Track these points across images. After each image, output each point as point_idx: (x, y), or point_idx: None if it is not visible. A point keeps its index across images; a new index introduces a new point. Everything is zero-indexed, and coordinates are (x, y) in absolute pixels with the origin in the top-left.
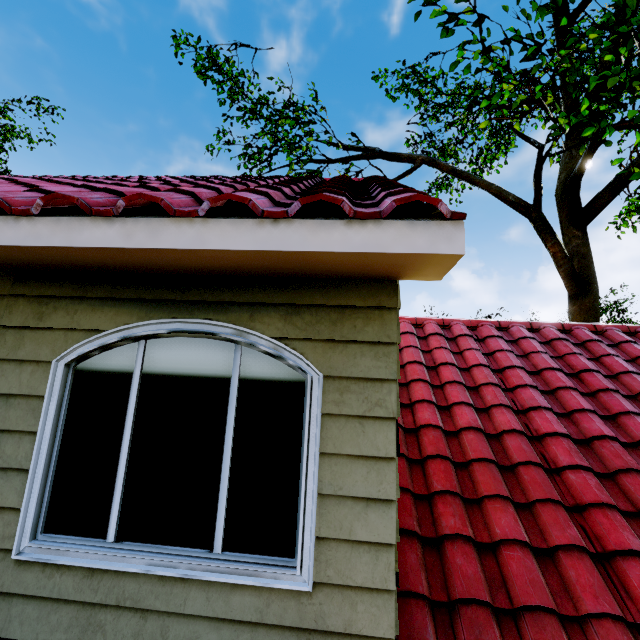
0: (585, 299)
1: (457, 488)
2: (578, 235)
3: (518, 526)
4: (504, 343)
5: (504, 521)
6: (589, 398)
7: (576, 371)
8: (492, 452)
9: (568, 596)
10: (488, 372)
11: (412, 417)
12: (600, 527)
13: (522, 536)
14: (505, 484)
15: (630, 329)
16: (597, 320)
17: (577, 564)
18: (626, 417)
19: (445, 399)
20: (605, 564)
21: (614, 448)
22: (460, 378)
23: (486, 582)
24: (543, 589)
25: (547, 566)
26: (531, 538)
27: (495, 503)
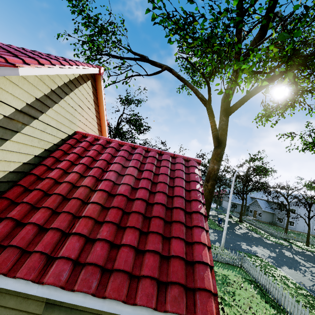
0: (218, 149)
1: (33, 202)
2: (224, 120)
3: (42, 219)
4: (126, 153)
5: (38, 216)
6: (138, 180)
7: (144, 169)
8: (68, 192)
9: (37, 245)
10: (103, 163)
11: (49, 174)
12: (78, 224)
13: (39, 222)
14: (59, 204)
15: (188, 159)
16: (221, 159)
17: (51, 234)
18: (141, 189)
19: (73, 170)
20: (67, 237)
21: (120, 199)
22: (87, 163)
23: (7, 235)
24: (25, 240)
25: (42, 234)
26: (46, 224)
27: (43, 209)
